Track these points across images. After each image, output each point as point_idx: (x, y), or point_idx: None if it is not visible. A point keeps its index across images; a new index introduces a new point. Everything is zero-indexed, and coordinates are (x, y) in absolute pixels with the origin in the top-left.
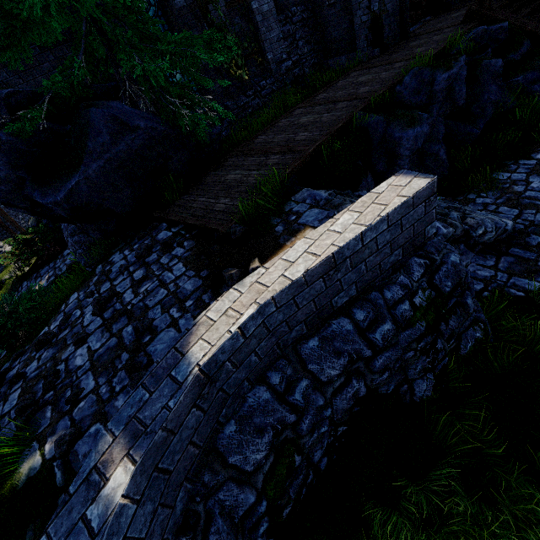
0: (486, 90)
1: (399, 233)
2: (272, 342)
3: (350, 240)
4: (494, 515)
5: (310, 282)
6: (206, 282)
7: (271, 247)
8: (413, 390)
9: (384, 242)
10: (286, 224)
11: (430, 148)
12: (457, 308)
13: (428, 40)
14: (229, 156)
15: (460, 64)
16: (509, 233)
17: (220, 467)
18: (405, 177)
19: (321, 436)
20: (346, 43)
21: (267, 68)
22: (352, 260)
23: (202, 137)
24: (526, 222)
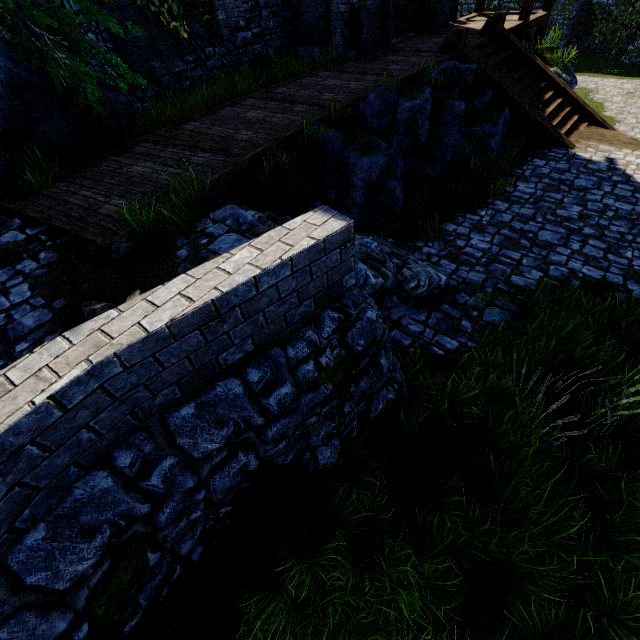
0: (448, 133)
1: (309, 281)
2: (123, 411)
3: (238, 285)
4: (373, 584)
5: (179, 334)
6: (58, 316)
7: (164, 277)
8: (316, 457)
9: (289, 290)
10: (193, 249)
11: (387, 183)
12: (371, 368)
13: (405, 59)
14: (142, 139)
15: (425, 96)
16: (441, 288)
17: (8, 593)
18: (323, 215)
19: (192, 523)
20: (321, 32)
21: (217, 32)
22: (244, 309)
23: (93, 103)
24: (459, 279)
